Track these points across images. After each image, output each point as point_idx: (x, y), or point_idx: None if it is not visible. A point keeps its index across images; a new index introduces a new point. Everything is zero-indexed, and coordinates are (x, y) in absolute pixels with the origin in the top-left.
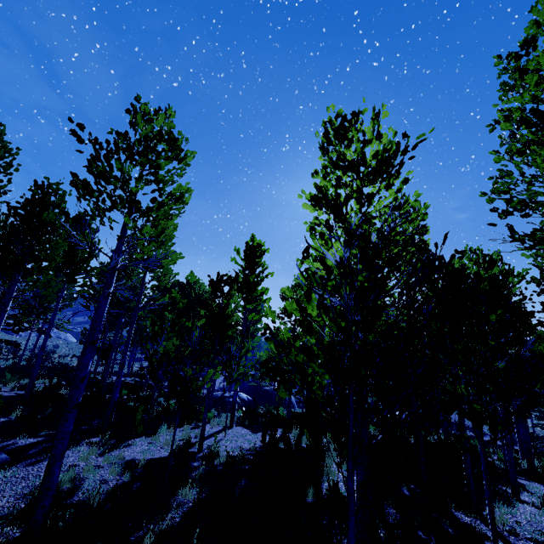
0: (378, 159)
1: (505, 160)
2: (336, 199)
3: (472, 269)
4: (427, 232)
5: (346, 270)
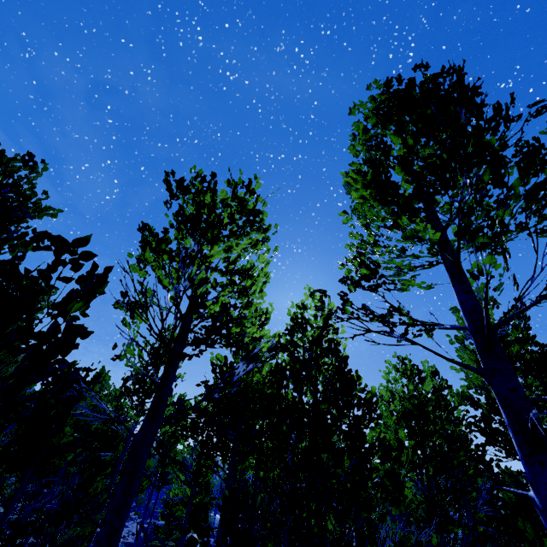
0: (197, 204)
1: (358, 223)
2: (22, 209)
3: (400, 382)
4: (342, 331)
5: (222, 369)
